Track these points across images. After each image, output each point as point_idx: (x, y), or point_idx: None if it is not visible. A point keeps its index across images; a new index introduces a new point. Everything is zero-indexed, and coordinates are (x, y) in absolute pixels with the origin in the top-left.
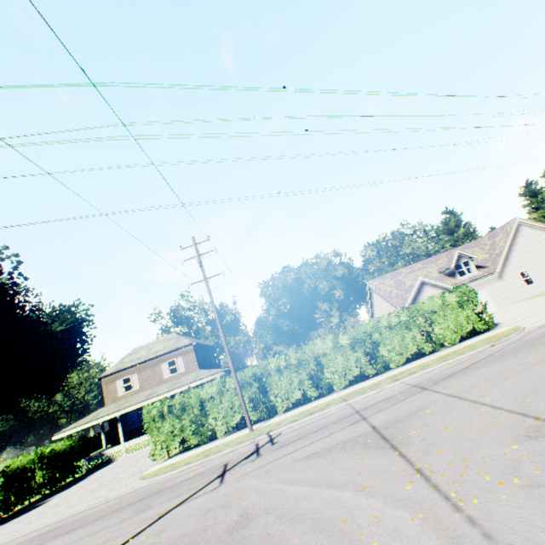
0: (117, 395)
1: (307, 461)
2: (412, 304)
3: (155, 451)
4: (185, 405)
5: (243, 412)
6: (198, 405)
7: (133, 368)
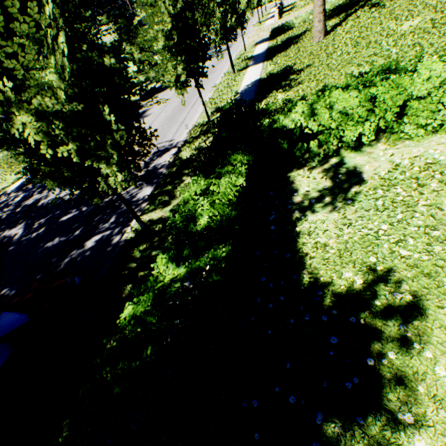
0: None
1: None
2: None
3: None
4: None
5: None
6: None
7: None
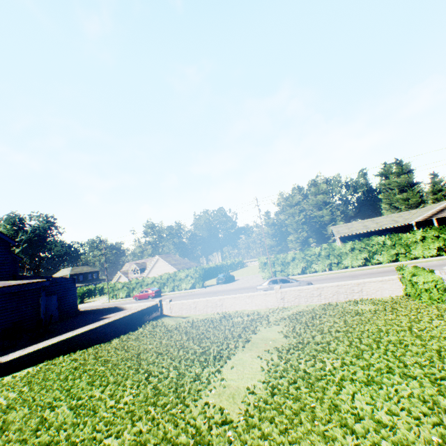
0: None
1: None
2: (117, 281)
3: None
4: None
5: None
6: None
7: None
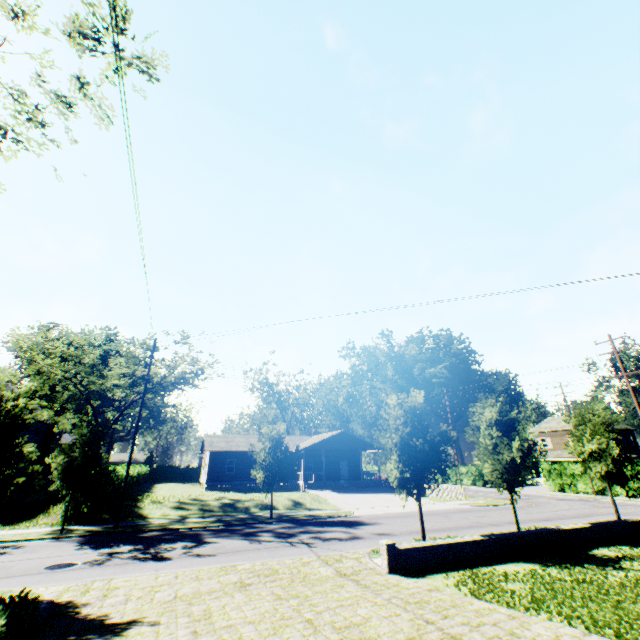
0: (537, 447)
1: (578, 503)
2: None
3: (547, 486)
4: (561, 470)
5: (596, 486)
6: (569, 473)
7: (545, 433)
